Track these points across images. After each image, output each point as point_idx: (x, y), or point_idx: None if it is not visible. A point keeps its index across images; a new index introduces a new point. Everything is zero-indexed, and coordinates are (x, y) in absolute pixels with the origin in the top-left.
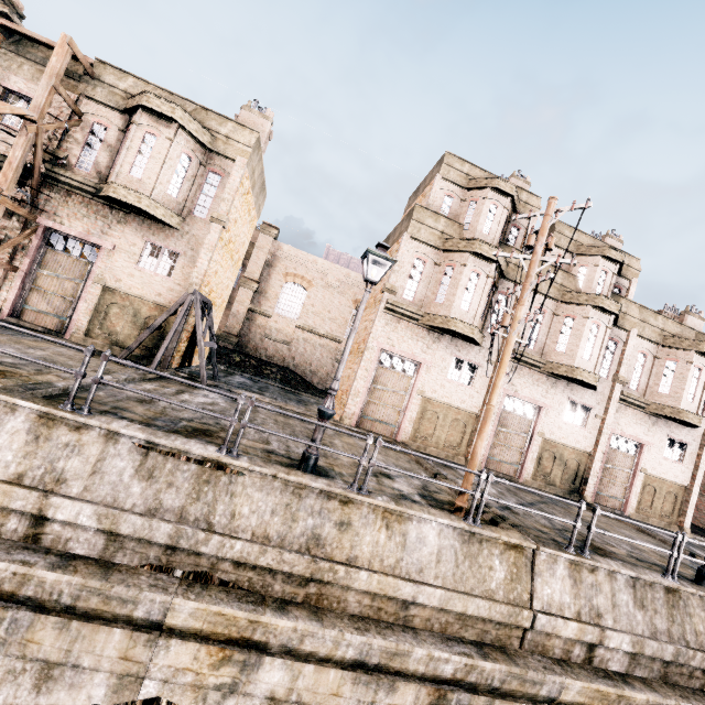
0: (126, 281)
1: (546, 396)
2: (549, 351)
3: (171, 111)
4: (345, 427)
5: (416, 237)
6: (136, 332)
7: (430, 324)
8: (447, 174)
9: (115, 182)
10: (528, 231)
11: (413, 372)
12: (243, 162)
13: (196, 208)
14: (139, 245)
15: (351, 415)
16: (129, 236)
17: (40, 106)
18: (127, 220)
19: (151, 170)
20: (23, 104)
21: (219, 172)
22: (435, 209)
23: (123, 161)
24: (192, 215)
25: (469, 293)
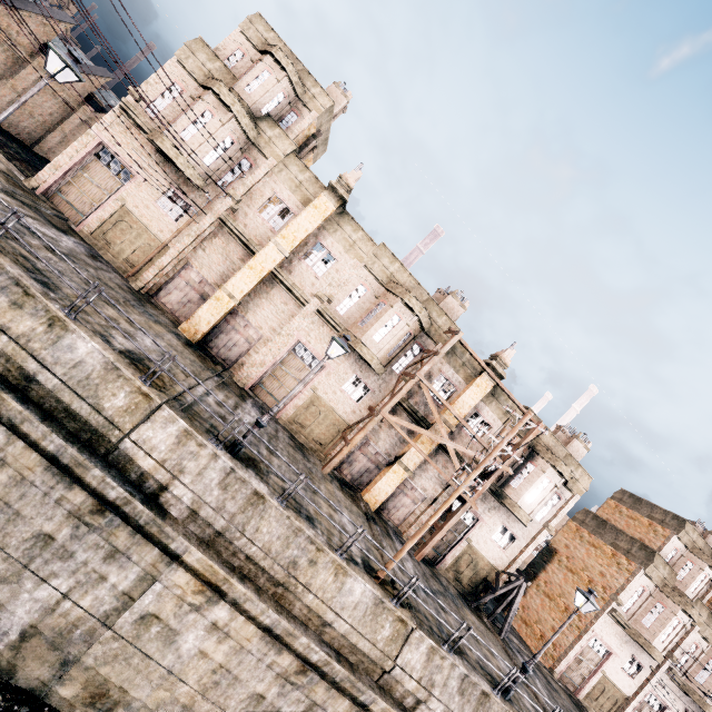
0: (481, 544)
1: (673, 701)
2: (689, 675)
3: (568, 476)
4: (554, 680)
5: (649, 575)
6: (470, 575)
7: (634, 638)
8: (682, 537)
9: (521, 507)
10: (711, 590)
11: (603, 654)
12: (578, 498)
13: (537, 513)
14: (498, 525)
15: (559, 671)
16: (496, 518)
17: (512, 460)
18: (499, 509)
19: (538, 500)
20: (479, 420)
21: (560, 496)
22: (664, 555)
23: (527, 491)
24: (534, 517)
25: (668, 631)
